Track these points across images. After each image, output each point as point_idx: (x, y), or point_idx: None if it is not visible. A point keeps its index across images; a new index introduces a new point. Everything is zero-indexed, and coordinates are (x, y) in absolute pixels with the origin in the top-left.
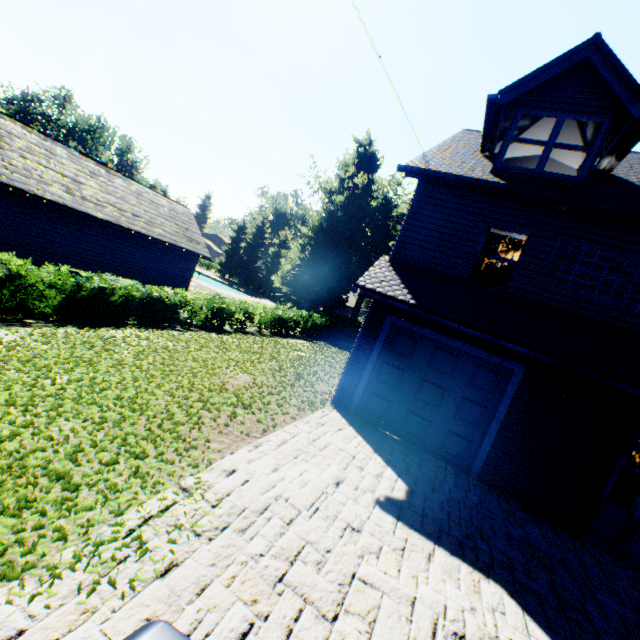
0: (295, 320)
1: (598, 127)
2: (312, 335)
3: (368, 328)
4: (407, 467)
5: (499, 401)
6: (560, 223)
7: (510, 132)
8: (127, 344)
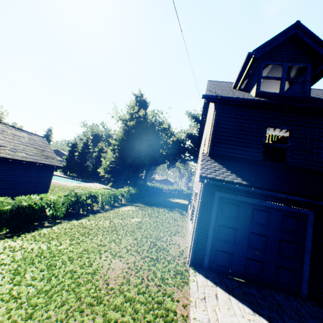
0: (121, 194)
1: (300, 70)
2: (131, 200)
3: (203, 203)
4: (281, 317)
5: (304, 237)
6: (306, 120)
7: (260, 73)
8: (0, 265)
